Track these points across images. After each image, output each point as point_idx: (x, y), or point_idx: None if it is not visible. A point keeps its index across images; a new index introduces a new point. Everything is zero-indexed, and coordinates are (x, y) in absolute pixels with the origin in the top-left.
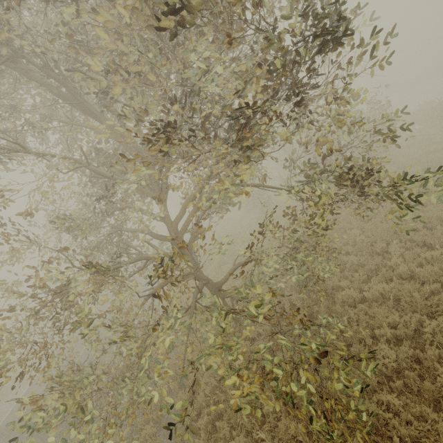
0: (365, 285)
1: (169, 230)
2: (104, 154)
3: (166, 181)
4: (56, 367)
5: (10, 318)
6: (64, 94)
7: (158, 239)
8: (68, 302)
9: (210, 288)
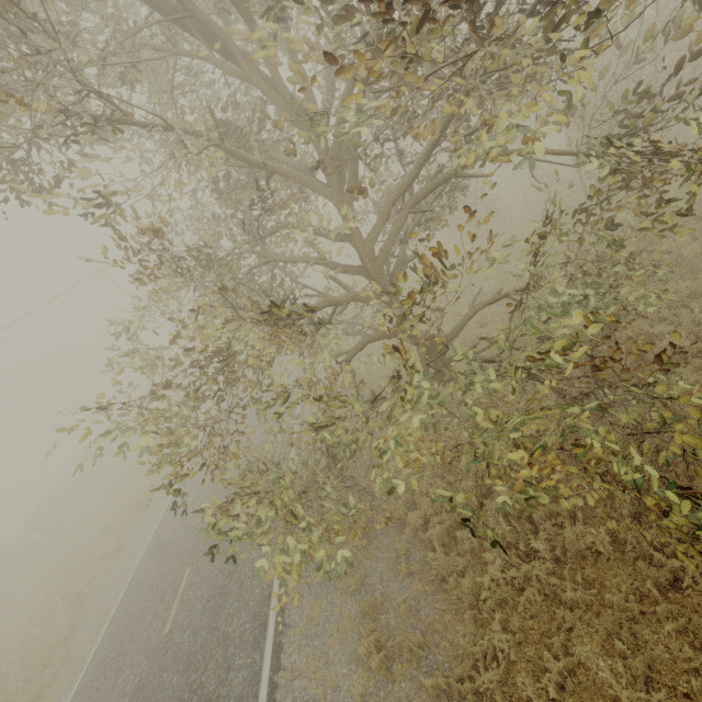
0: (701, 329)
1: (360, 256)
2: (235, 127)
3: (353, 161)
4: (234, 461)
5: (157, 397)
6: (155, 1)
7: (342, 272)
8: (231, 373)
9: (429, 348)
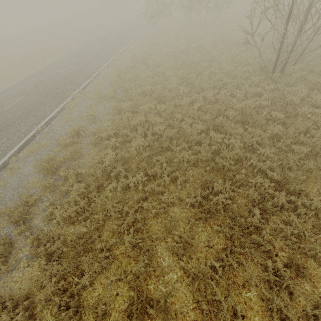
0: None
1: None
2: None
3: None
4: None
5: None
6: None
7: None
8: None
9: None
